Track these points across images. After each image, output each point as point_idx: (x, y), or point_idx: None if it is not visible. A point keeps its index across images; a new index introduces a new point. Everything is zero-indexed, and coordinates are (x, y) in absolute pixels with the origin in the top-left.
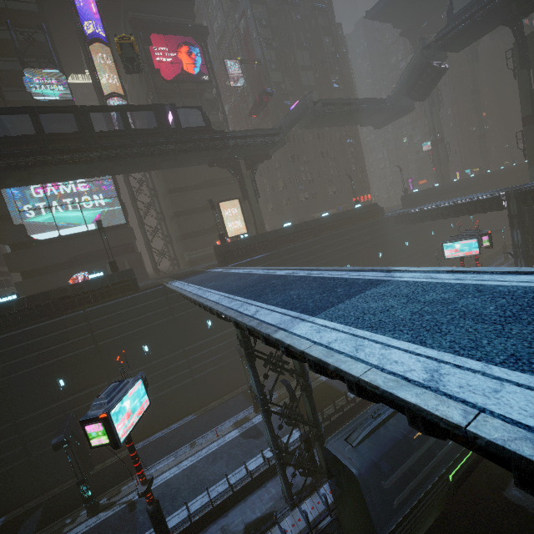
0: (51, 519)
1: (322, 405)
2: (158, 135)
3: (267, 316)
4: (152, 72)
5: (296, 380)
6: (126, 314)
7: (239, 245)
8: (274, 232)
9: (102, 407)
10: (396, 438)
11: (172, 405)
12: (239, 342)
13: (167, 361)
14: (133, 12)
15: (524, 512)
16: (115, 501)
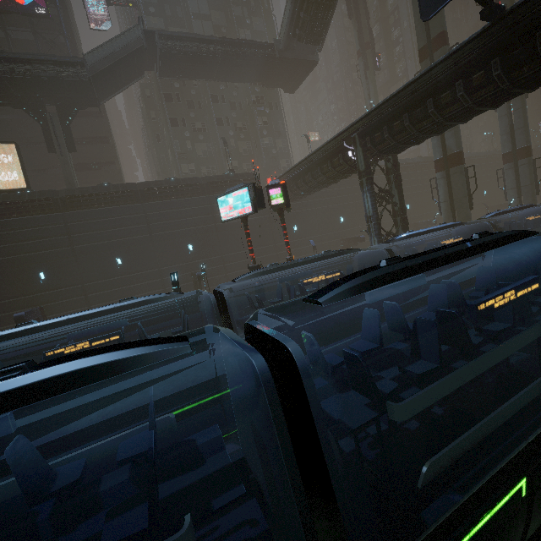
0: None
1: None
2: None
3: None
4: None
5: None
6: None
7: None
8: (68, 190)
9: None
10: None
11: None
12: None
13: None
14: None
15: None
16: None
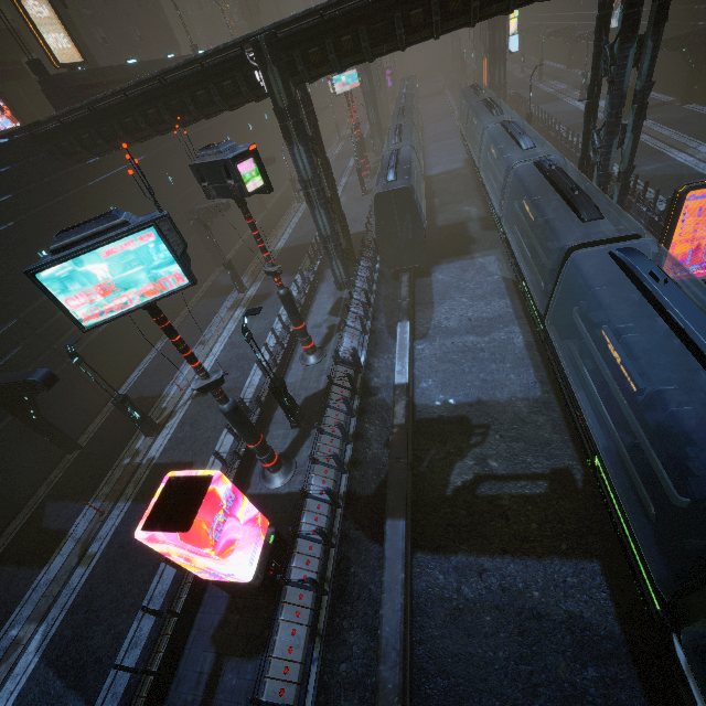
0: (93, 485)
1: (301, 256)
2: None
3: None
4: None
5: None
6: None
7: (91, 80)
8: (128, 67)
9: (235, 150)
10: (404, 182)
11: (128, 337)
12: None
13: None
14: None
15: (448, 226)
16: (172, 411)
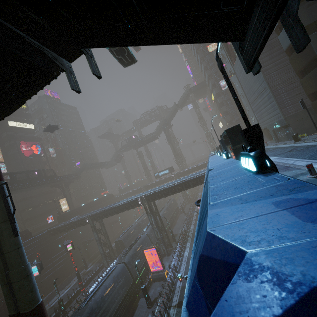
0: None
1: None
2: (39, 179)
3: (106, 208)
4: (15, 152)
5: (104, 236)
6: (29, 246)
7: (68, 214)
8: (80, 207)
9: (68, 242)
10: (127, 236)
11: (47, 285)
12: (72, 251)
13: (45, 265)
14: (8, 131)
15: None
16: None
